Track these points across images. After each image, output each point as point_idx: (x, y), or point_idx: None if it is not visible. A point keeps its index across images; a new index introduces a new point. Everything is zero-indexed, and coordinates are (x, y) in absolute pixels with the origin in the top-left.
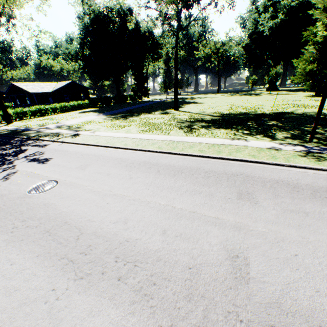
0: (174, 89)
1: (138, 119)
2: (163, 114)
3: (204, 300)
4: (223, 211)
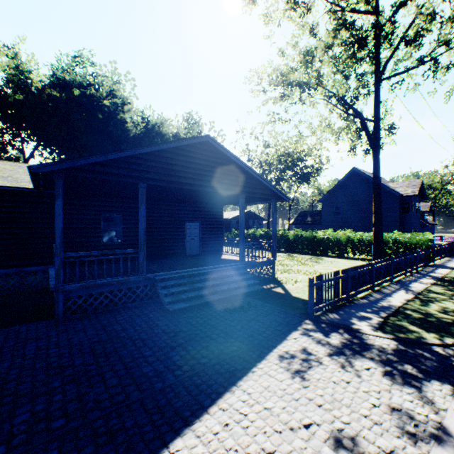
0: None
1: None
2: None
3: None
4: None
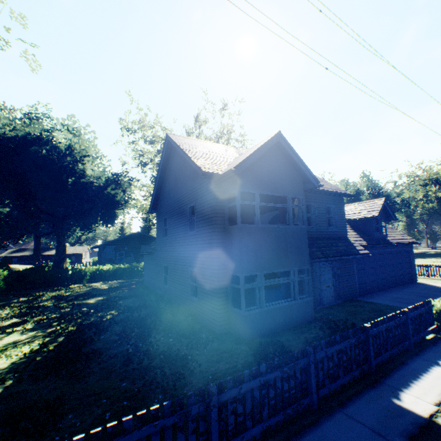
0: None
1: (419, 260)
2: None
3: None
4: None
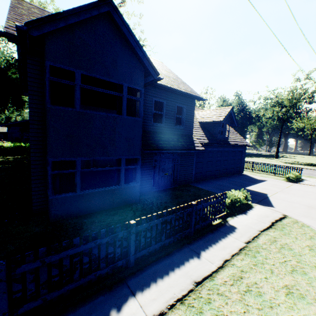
0: (277, 147)
1: (255, 158)
2: (269, 159)
3: (303, 173)
4: (308, 172)
